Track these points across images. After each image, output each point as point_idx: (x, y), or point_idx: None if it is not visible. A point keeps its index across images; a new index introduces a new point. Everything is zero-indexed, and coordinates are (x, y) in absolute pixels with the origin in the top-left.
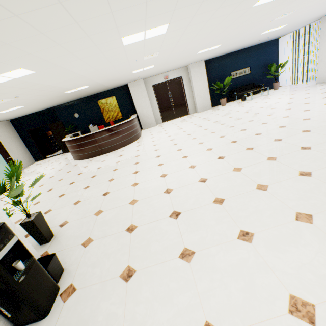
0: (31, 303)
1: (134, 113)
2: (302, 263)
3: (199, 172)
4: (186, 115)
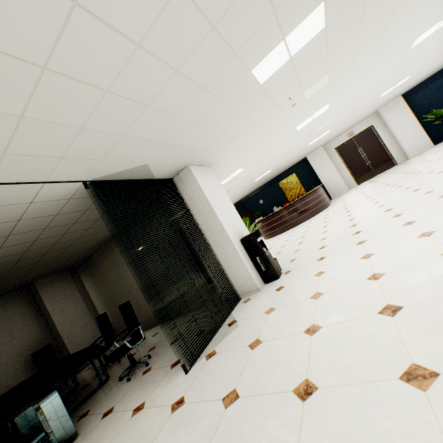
0: (271, 267)
1: (318, 184)
2: (442, 220)
3: (386, 207)
4: (391, 168)
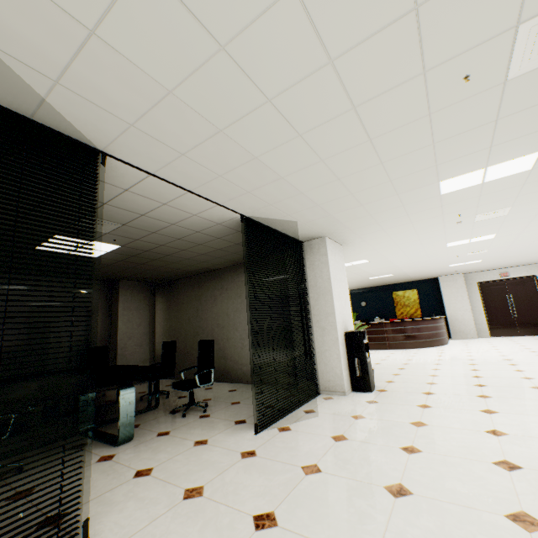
0: (367, 377)
1: (440, 314)
2: None
3: (526, 374)
4: None
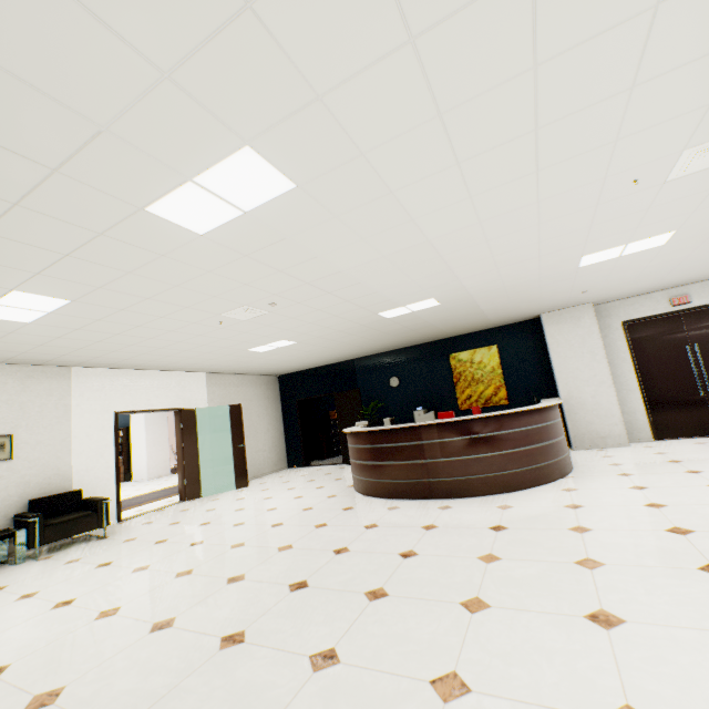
0: None
1: (546, 396)
2: None
3: None
4: None
